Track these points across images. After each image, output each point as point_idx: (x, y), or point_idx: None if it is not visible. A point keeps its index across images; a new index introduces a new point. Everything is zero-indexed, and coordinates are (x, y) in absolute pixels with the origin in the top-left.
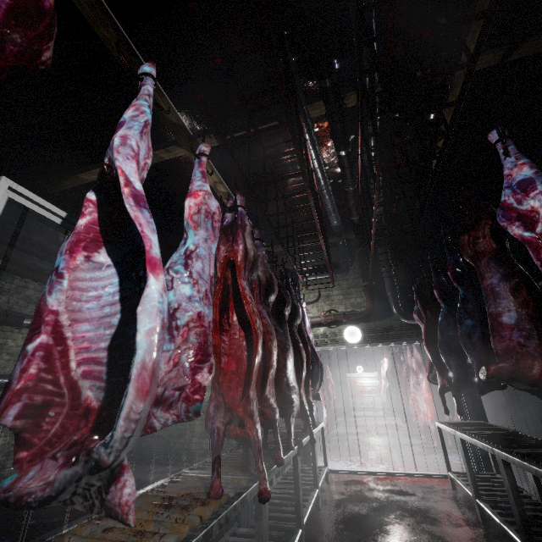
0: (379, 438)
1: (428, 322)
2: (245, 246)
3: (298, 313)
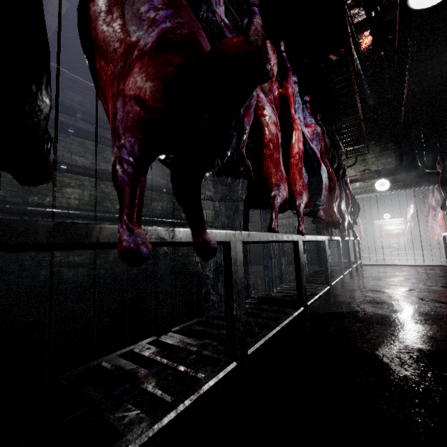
0: (400, 257)
1: (444, 169)
2: (325, 142)
3: (345, 173)
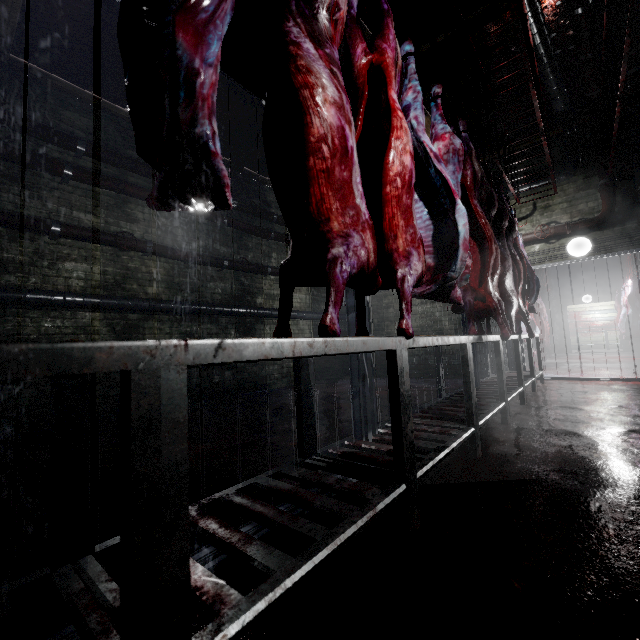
0: (609, 364)
1: None
2: (473, 170)
3: (514, 228)
